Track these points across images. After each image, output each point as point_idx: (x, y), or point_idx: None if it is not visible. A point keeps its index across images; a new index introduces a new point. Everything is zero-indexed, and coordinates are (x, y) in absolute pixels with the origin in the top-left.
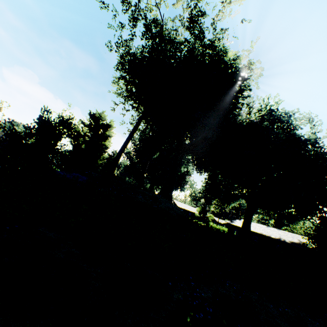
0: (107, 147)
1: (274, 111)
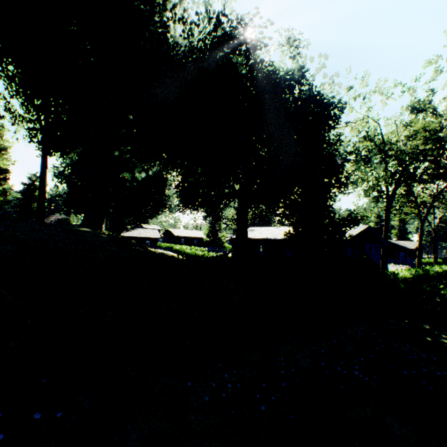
0: (5, 171)
1: (219, 19)
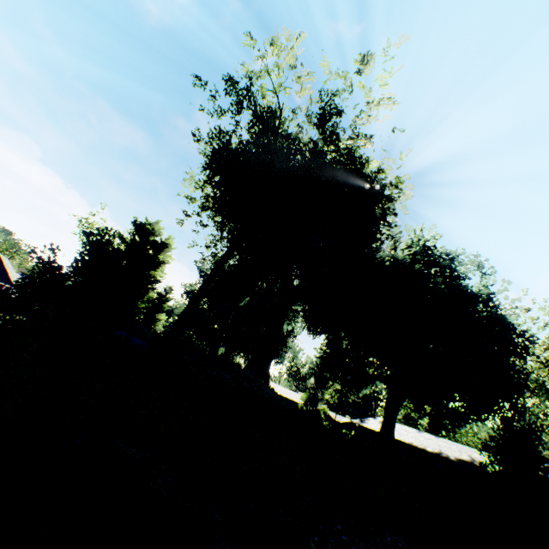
0: (157, 281)
1: (430, 249)
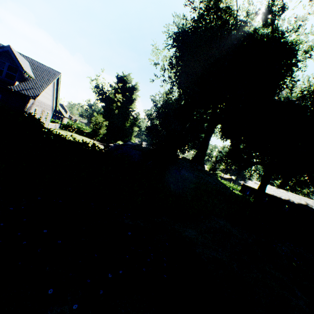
0: (133, 111)
1: None
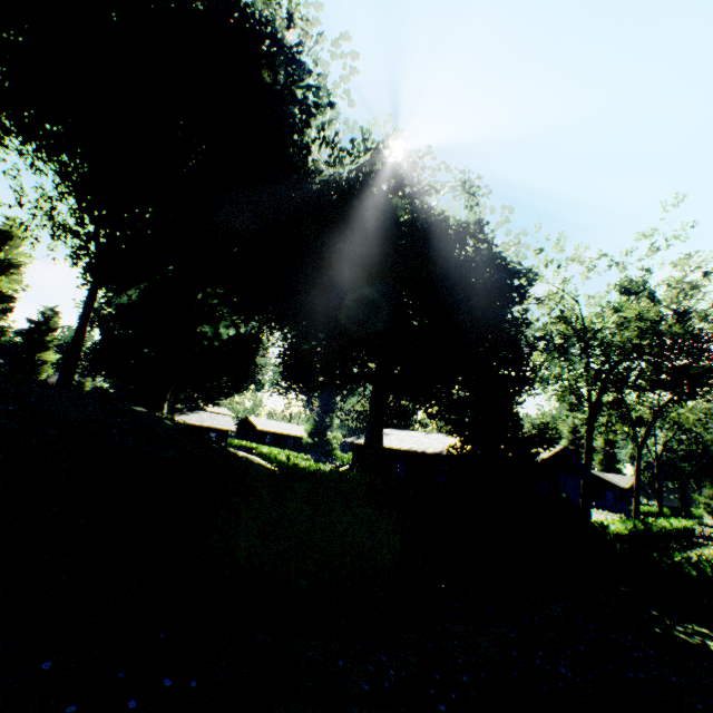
0: (9, 298)
1: (380, 152)
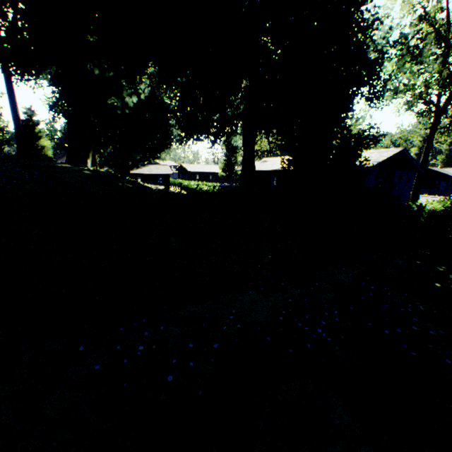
0: None
1: None
